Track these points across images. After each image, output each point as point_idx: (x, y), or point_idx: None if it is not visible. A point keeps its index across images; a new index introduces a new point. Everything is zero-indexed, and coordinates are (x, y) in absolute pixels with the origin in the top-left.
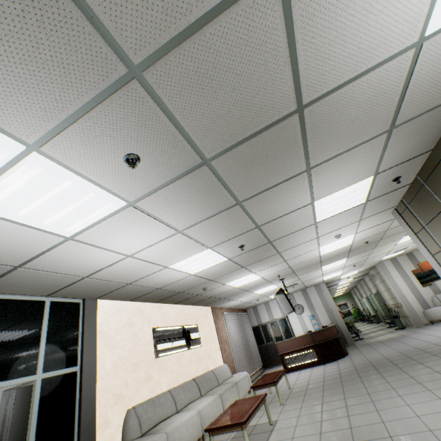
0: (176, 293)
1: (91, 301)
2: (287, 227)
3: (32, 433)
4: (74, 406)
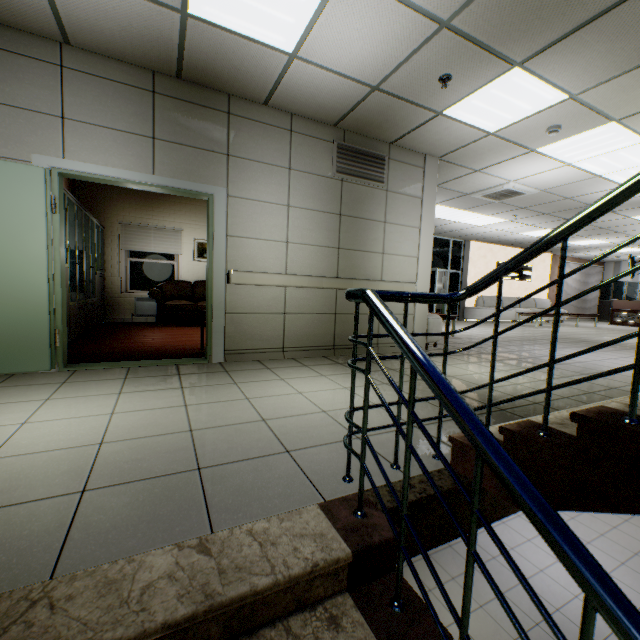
0: (520, 243)
1: (467, 242)
2: (614, 224)
3: (447, 289)
4: (458, 286)
